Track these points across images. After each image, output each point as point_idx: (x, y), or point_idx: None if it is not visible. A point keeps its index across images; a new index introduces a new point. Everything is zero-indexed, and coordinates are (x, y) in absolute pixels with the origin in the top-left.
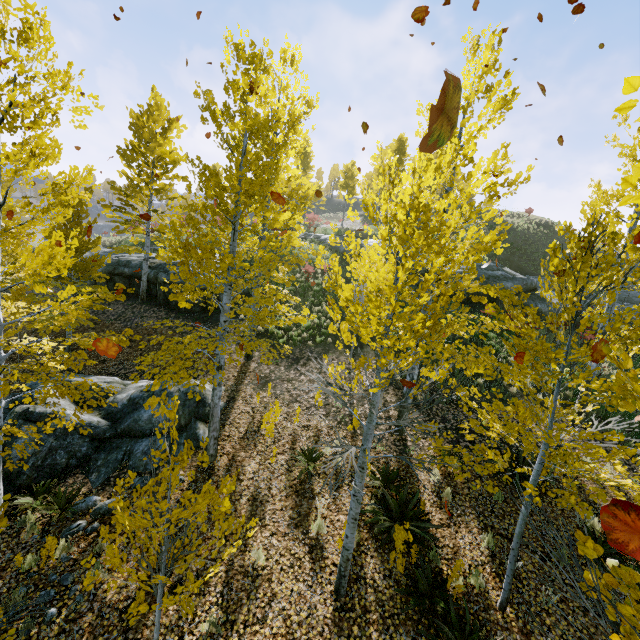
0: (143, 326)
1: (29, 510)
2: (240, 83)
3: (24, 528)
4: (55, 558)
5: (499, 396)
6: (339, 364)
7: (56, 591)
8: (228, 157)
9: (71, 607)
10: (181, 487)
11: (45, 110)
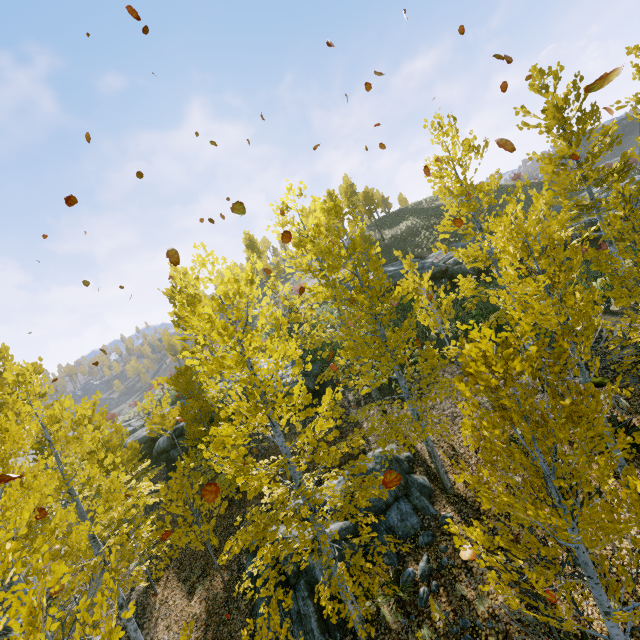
0: (272, 446)
1: (381, 606)
2: (322, 227)
3: (387, 623)
4: (437, 620)
5: (631, 313)
6: (451, 374)
7: (469, 634)
8: (375, 274)
9: (492, 633)
10: (456, 521)
11: (262, 313)
